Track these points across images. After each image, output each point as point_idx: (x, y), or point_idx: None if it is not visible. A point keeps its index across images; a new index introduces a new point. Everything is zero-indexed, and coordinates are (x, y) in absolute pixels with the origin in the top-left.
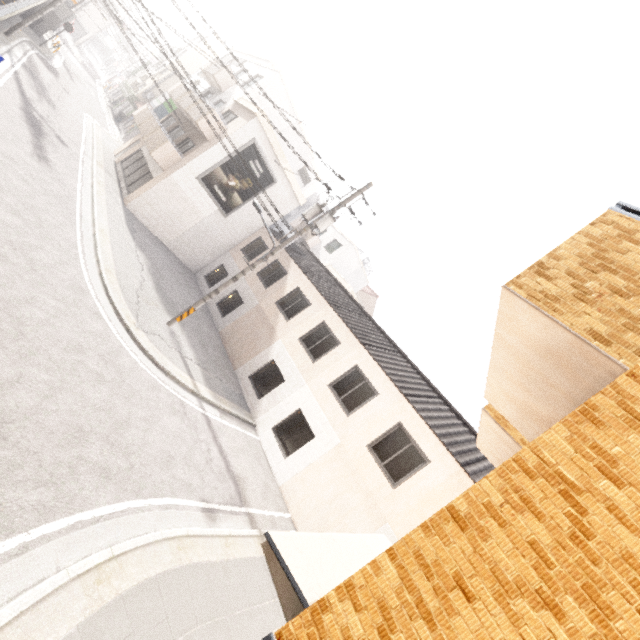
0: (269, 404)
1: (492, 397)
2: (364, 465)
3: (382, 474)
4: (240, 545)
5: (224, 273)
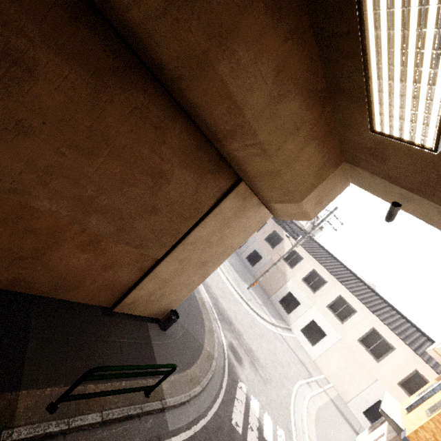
0: (295, 317)
1: (438, 352)
2: (358, 350)
3: (369, 355)
4: (322, 396)
5: None
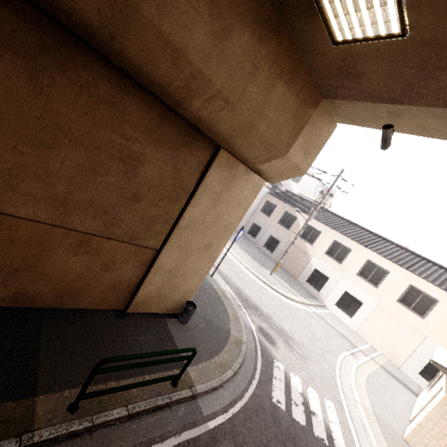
0: (326, 293)
1: None
2: (399, 311)
3: (412, 313)
4: (370, 364)
5: (257, 227)
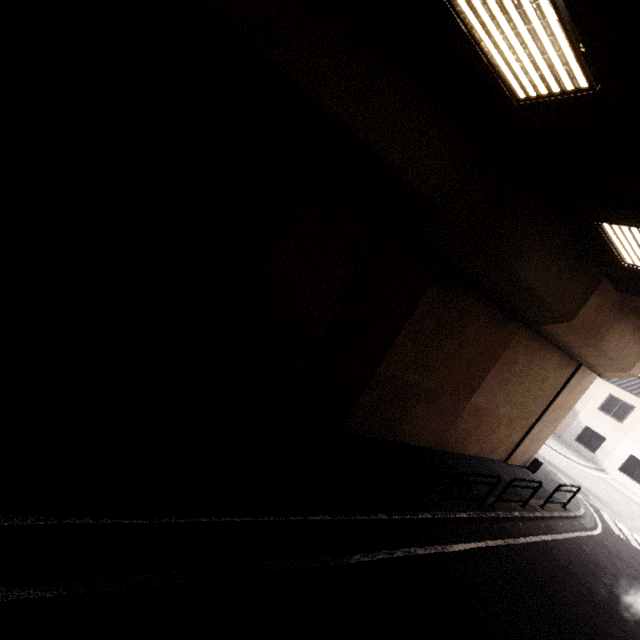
0: (604, 455)
1: None
2: None
3: None
4: None
5: None
